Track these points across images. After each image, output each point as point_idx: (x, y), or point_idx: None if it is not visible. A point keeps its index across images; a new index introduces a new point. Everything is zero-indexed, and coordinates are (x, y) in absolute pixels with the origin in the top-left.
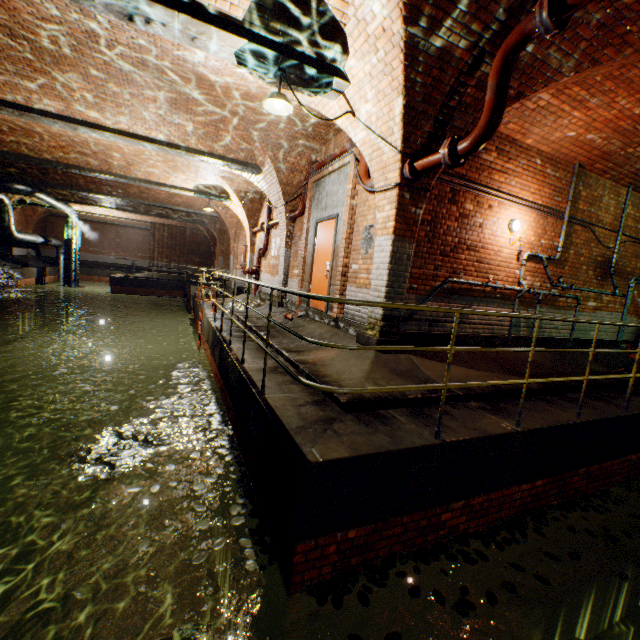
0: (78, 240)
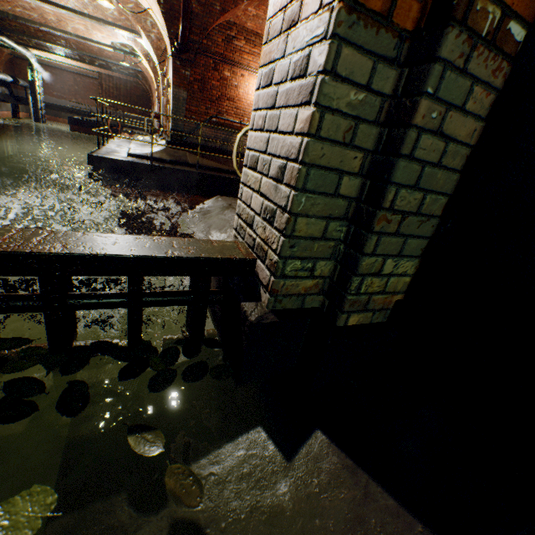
0: (40, 83)
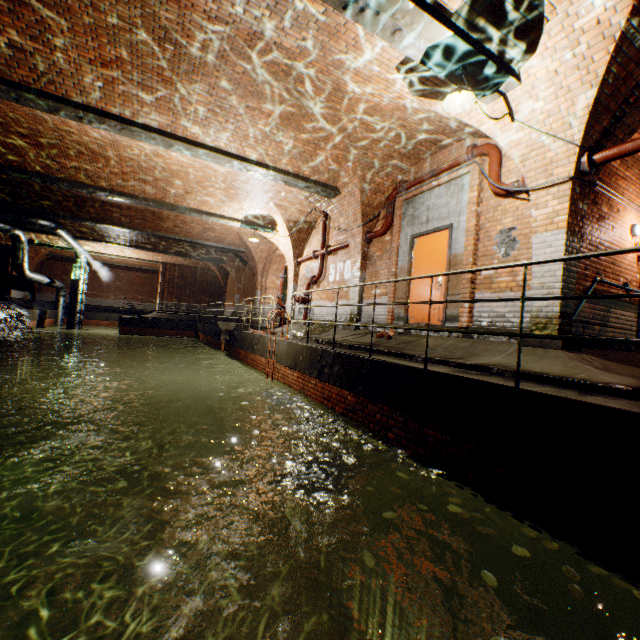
0: (86, 280)
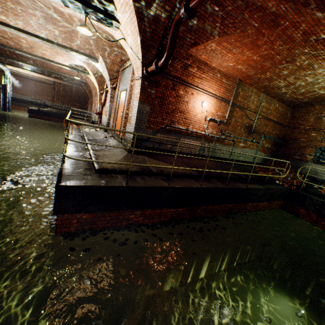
0: (10, 86)
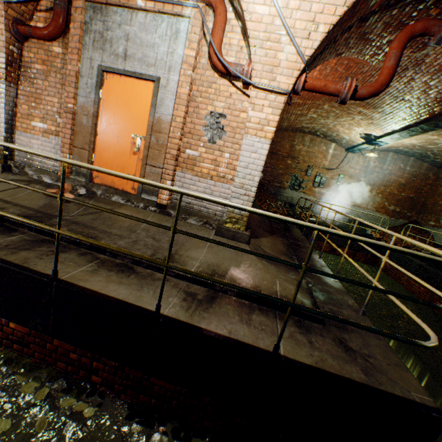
0: None
